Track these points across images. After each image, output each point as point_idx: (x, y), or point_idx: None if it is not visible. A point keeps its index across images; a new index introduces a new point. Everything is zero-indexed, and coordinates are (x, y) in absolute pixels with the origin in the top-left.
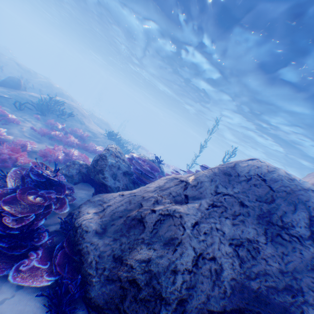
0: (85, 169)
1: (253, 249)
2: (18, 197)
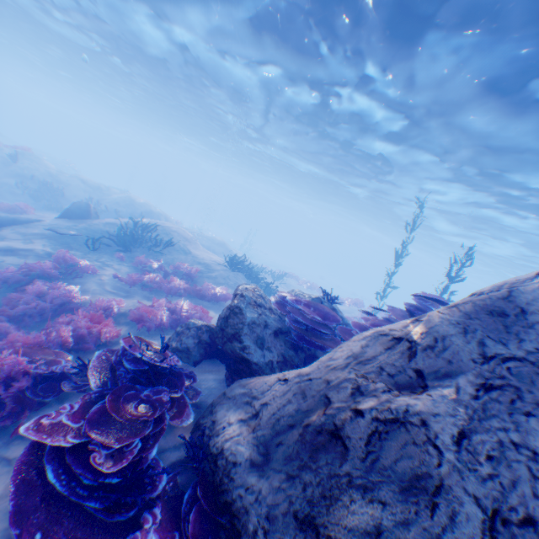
0: (206, 334)
1: None
2: (110, 410)
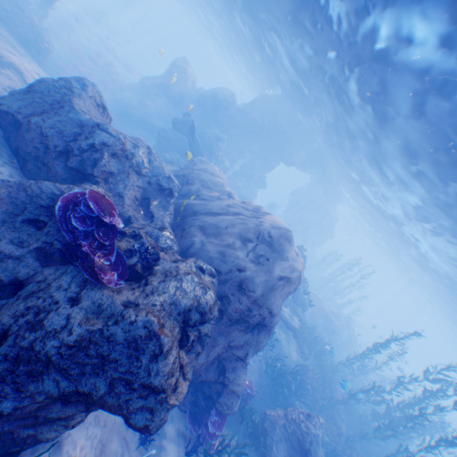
0: None
1: None
2: None
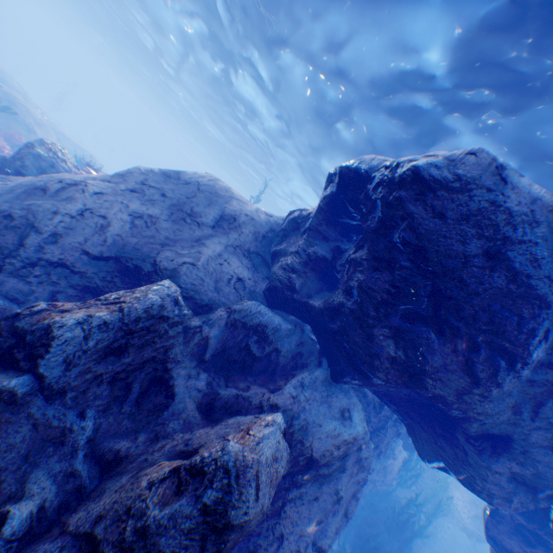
0: (1, 160)
1: (152, 223)
2: None
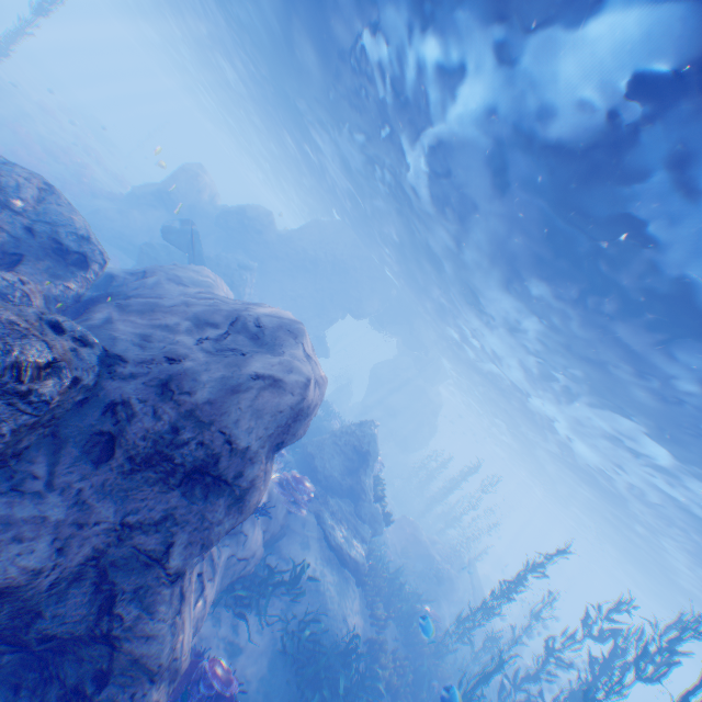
0: None
1: None
2: None
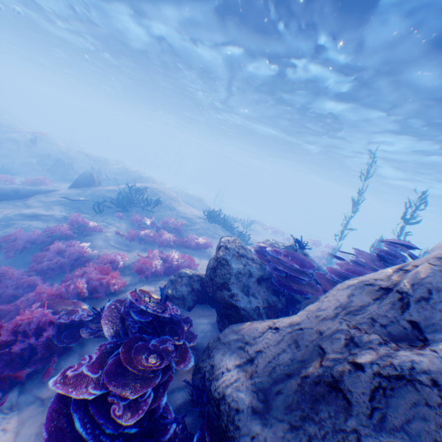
0: (197, 282)
1: None
2: (124, 362)
